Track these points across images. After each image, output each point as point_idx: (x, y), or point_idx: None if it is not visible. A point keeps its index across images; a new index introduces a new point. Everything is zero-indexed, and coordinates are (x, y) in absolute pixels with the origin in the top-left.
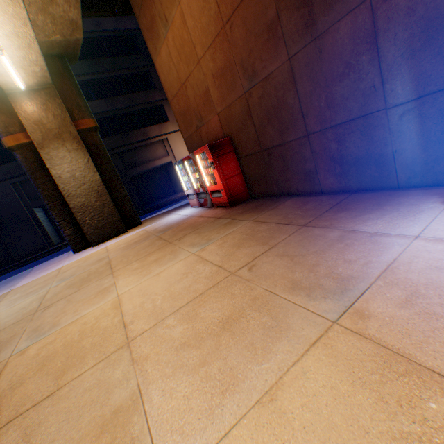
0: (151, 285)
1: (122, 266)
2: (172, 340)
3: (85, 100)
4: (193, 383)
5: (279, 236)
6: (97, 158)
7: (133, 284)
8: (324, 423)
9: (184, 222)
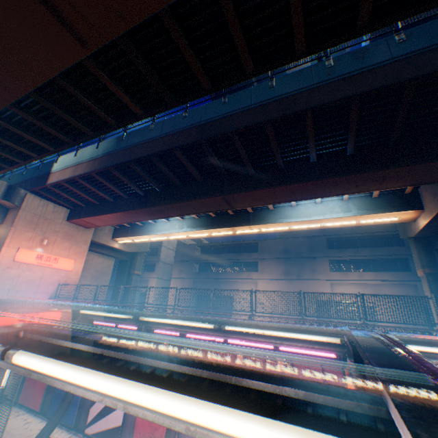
0: None
1: None
2: None
3: None
4: None
5: None
6: None
7: None
8: None
9: None
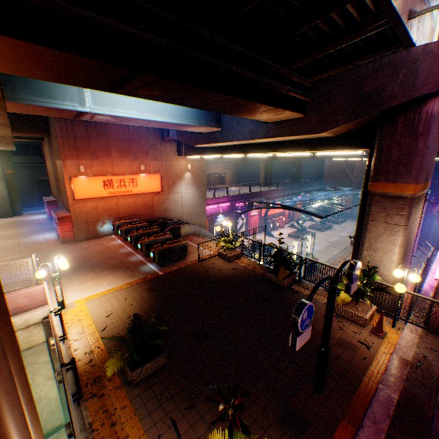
0: (5, 233)
1: (2, 228)
2: (2, 238)
3: (12, 163)
4: (1, 240)
5: (38, 231)
6: (10, 185)
7: (2, 232)
8: (10, 242)
9: (34, 221)
